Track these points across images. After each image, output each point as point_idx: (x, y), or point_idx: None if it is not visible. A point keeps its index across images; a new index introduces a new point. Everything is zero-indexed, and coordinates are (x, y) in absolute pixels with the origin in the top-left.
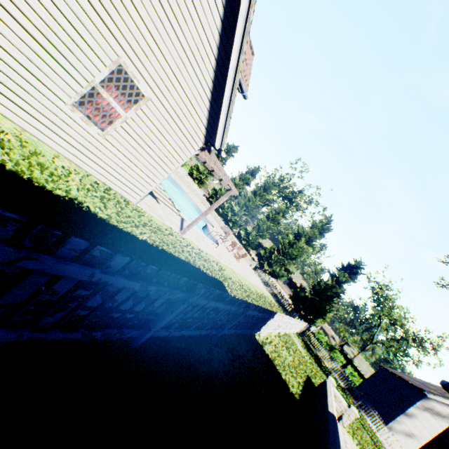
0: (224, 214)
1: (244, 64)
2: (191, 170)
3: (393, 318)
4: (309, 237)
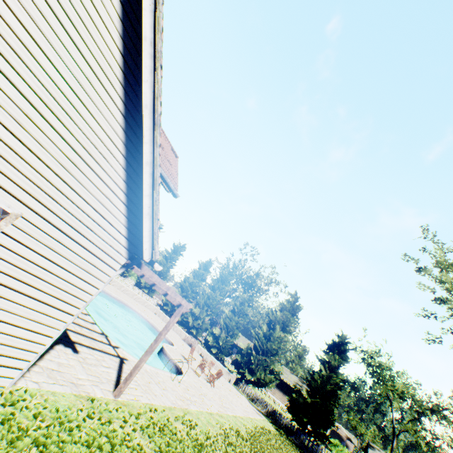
0: (184, 321)
1: (168, 164)
2: (138, 279)
3: (401, 391)
4: (282, 322)
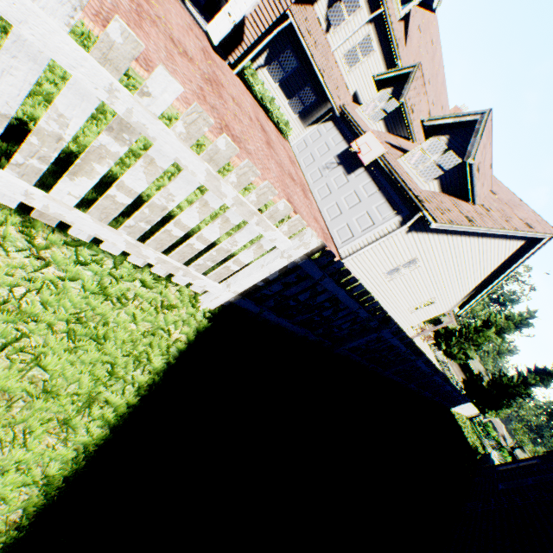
0: None
1: None
2: None
3: None
4: (500, 328)
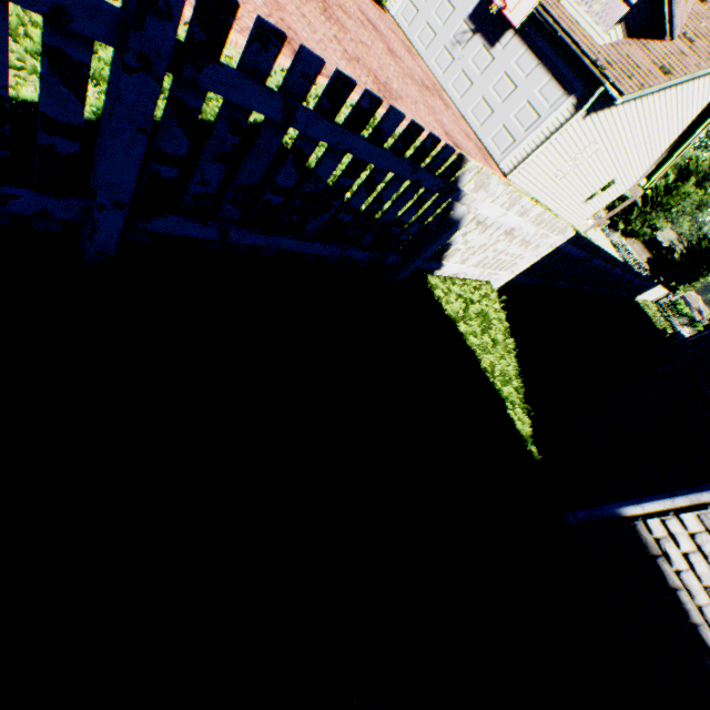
0: None
1: None
2: None
3: None
4: (703, 176)
